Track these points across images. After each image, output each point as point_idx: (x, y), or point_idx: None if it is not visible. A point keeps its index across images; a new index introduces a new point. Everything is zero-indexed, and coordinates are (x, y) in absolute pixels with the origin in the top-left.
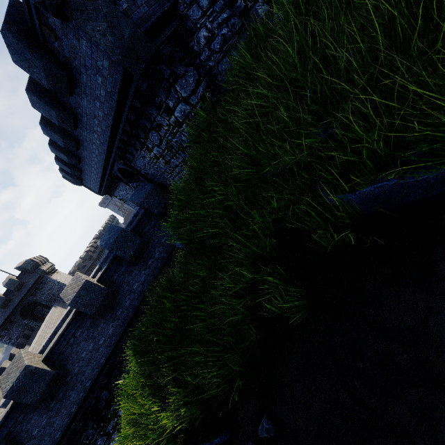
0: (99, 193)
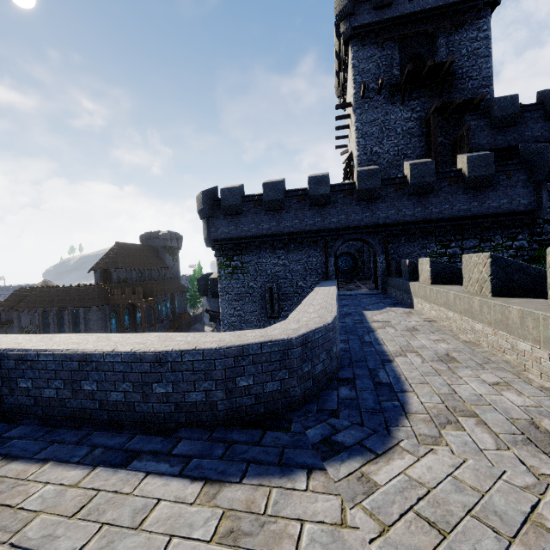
0: (211, 240)
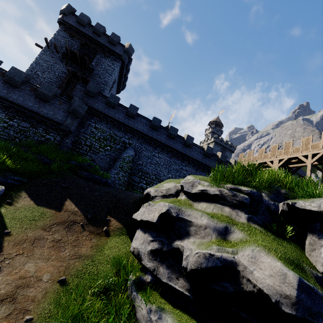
0: None
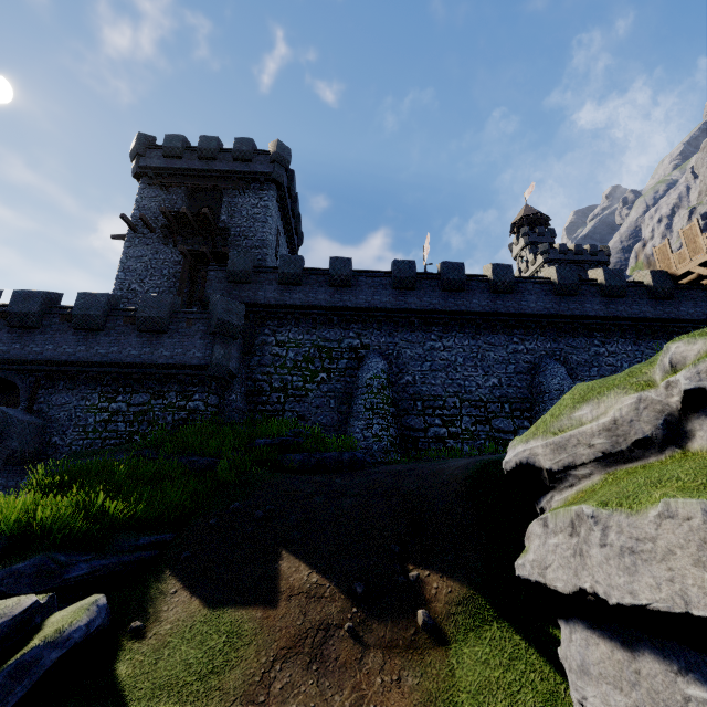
0: None
